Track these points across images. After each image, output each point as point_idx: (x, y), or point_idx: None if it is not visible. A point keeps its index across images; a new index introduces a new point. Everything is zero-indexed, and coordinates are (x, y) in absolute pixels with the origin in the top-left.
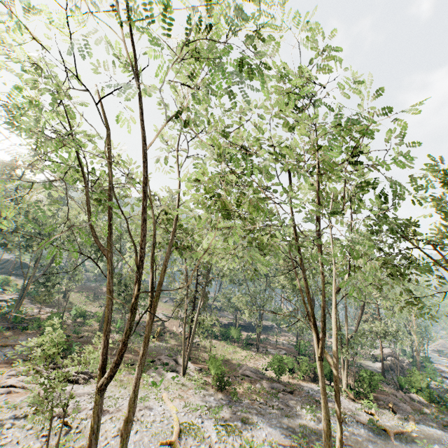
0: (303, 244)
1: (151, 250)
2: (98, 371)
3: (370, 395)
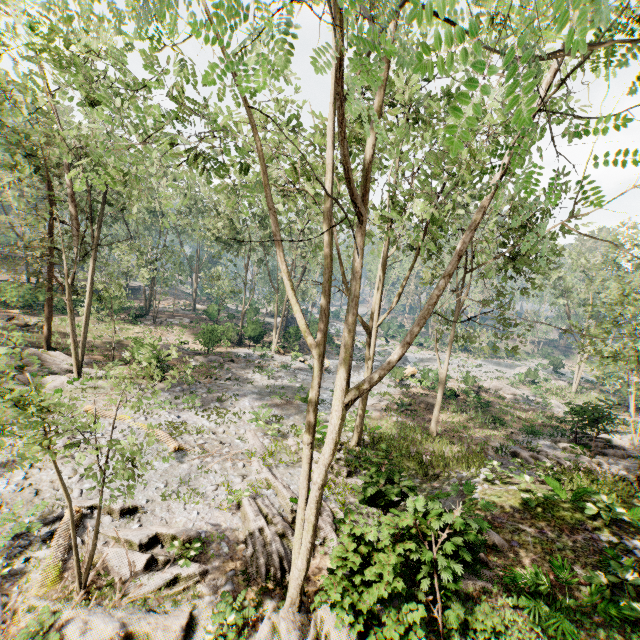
0: (437, 219)
1: (266, 186)
2: (345, 386)
3: (297, 347)
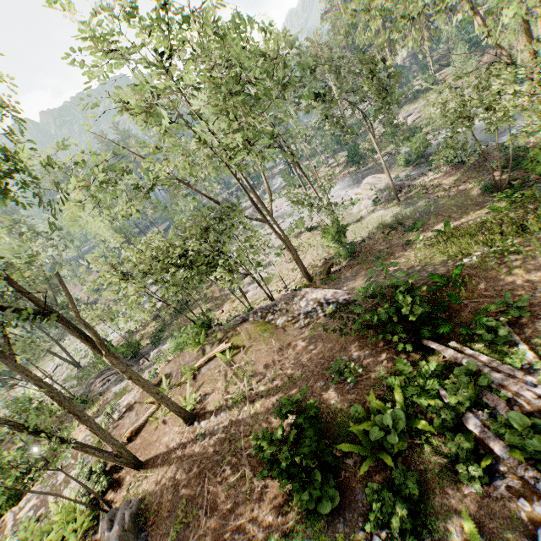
0: None
1: None
2: None
3: None
